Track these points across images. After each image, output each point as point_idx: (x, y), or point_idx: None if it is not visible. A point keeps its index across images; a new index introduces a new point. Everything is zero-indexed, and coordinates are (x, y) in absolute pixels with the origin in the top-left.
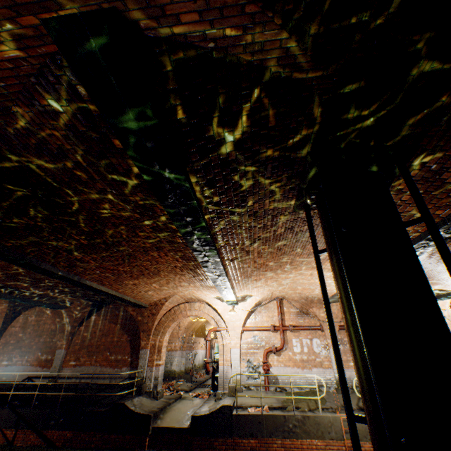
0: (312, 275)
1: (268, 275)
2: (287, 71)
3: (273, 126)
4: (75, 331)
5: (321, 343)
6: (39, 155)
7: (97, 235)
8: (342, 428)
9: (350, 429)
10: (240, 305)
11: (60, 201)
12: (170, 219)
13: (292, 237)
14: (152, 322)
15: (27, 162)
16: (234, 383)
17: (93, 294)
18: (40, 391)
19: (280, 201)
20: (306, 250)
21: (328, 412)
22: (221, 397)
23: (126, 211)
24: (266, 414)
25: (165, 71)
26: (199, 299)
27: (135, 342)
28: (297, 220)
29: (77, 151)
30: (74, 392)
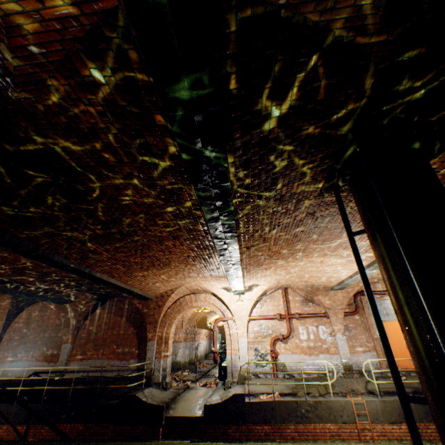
0: (322, 262)
1: (279, 264)
2: (351, 35)
3: (321, 100)
4: (80, 325)
5: (327, 330)
6: (67, 136)
7: (113, 225)
8: (354, 411)
9: (404, 410)
10: (246, 295)
11: (81, 187)
12: (195, 204)
13: (311, 222)
14: (158, 314)
15: (53, 144)
16: (242, 372)
17: (99, 287)
18: (48, 386)
19: (309, 184)
20: (322, 236)
21: (338, 396)
22: (230, 386)
23: (149, 197)
24: (278, 400)
25: (228, 32)
26: (205, 290)
27: (142, 334)
28: (320, 205)
29: (110, 130)
30: (82, 385)
